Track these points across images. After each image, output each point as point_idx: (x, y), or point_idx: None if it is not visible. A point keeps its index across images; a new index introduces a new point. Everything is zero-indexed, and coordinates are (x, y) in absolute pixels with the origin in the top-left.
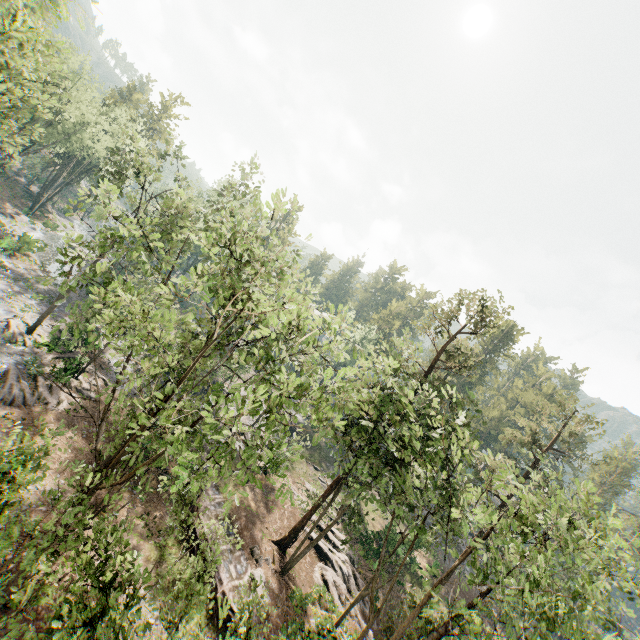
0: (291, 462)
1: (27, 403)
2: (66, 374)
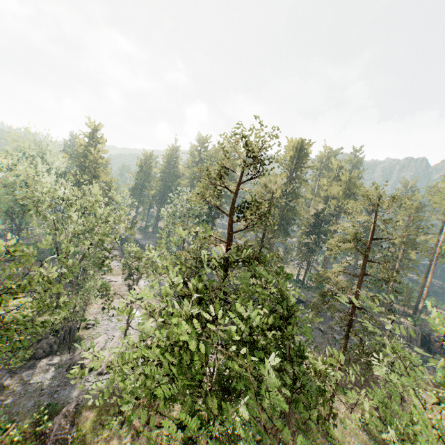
0: None
1: None
2: None
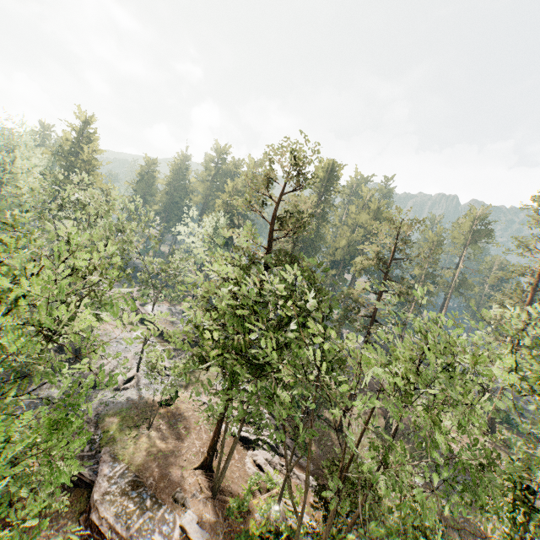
0: (193, 374)
1: None
2: None
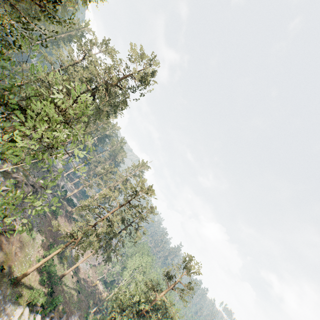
0: None
1: None
2: None
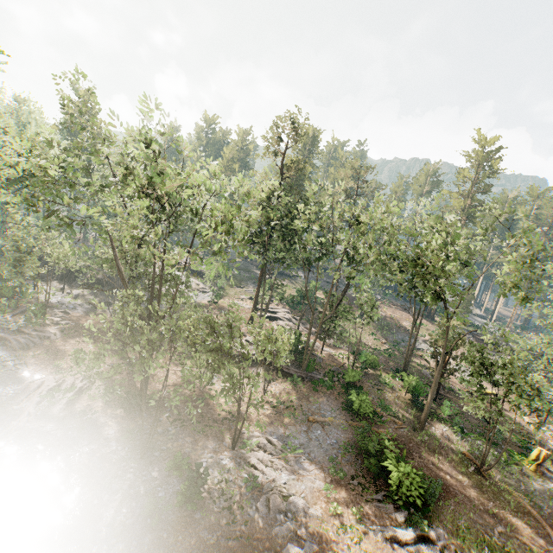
0: (224, 292)
1: (36, 344)
2: (38, 318)
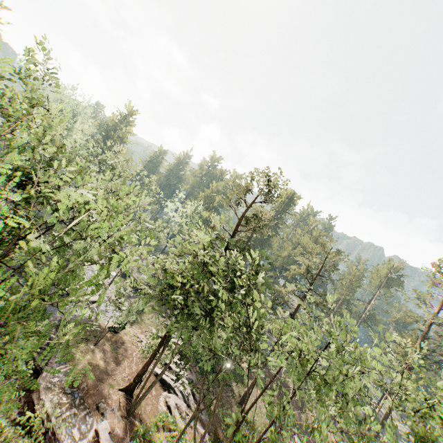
0: (140, 315)
1: None
2: None
